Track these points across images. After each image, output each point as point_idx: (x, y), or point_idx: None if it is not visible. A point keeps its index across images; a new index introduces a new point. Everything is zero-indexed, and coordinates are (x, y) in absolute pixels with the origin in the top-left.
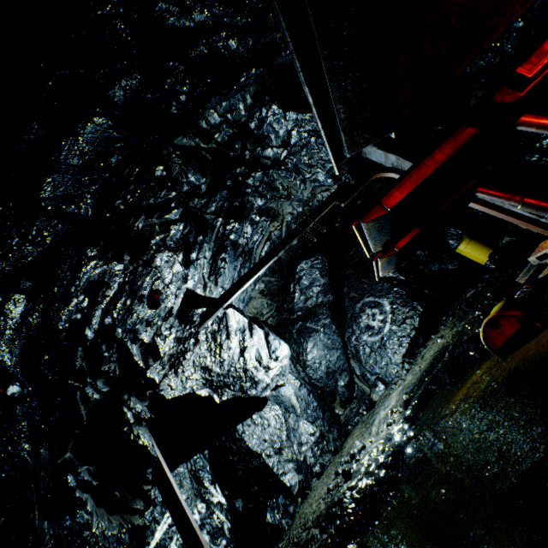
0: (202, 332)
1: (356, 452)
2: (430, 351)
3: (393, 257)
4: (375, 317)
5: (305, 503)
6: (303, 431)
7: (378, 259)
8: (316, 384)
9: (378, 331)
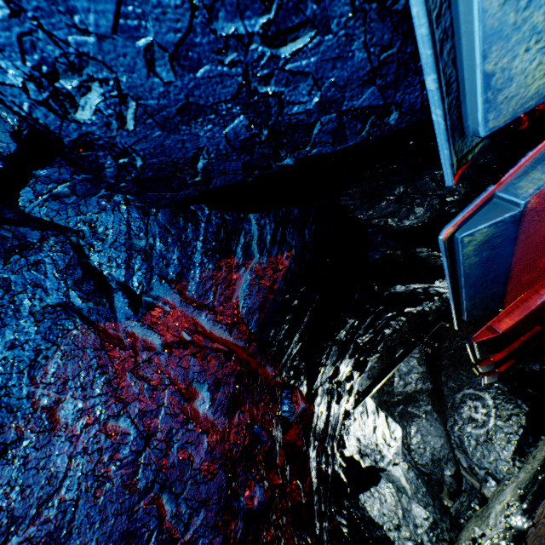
0: (355, 412)
1: (477, 537)
2: (541, 451)
3: (496, 375)
4: (477, 409)
5: None
6: (416, 513)
7: (485, 376)
8: (422, 469)
9: (482, 424)
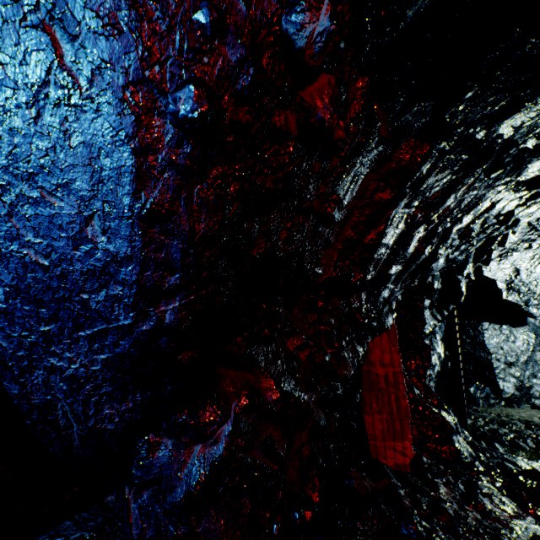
0: (537, 242)
1: None
2: None
3: None
4: None
5: (508, 408)
6: None
7: None
8: None
9: None
